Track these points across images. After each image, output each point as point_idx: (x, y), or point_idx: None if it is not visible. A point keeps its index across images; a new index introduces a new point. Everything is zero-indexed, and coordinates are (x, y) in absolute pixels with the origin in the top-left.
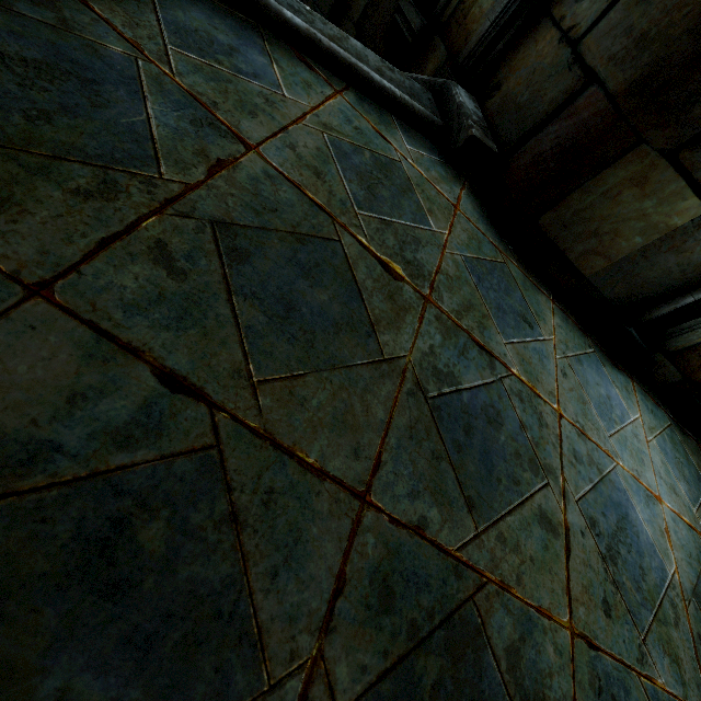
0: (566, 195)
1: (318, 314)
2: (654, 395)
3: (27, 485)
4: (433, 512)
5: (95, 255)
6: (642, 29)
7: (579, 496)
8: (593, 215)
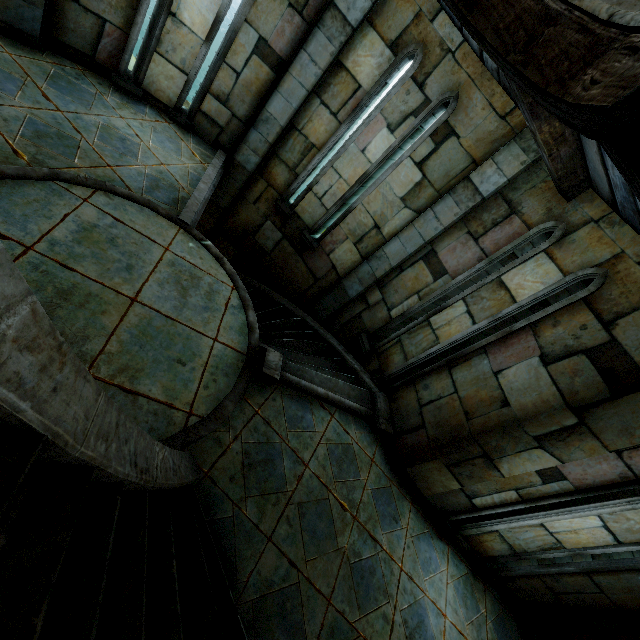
0: (415, 464)
1: (321, 533)
2: (461, 555)
3: (271, 591)
4: (347, 608)
5: (277, 524)
6: (438, 419)
7: (402, 609)
8: (425, 474)
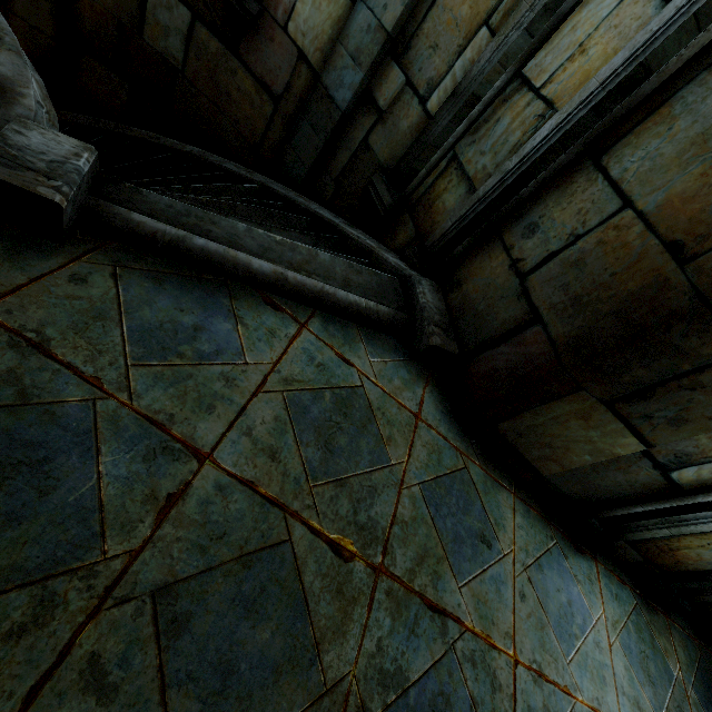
0: (520, 412)
1: (257, 665)
2: (619, 571)
3: None
4: None
5: None
6: (576, 291)
7: None
8: (545, 431)
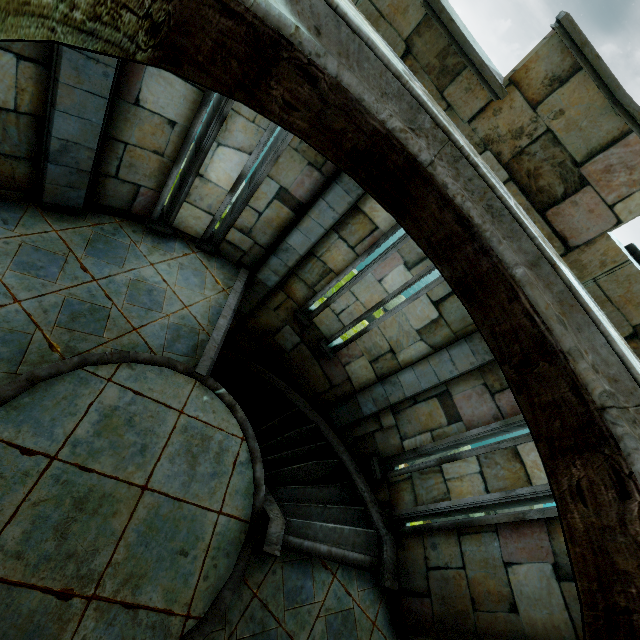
0: (418, 635)
1: None
2: None
3: None
4: None
5: None
6: (444, 593)
7: None
8: None
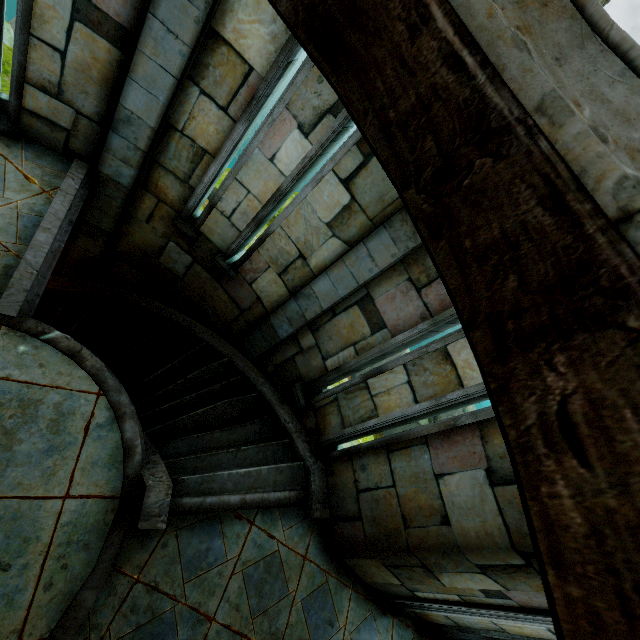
0: (352, 558)
1: None
2: (407, 619)
3: None
4: None
5: None
6: (375, 514)
7: None
8: (363, 567)
